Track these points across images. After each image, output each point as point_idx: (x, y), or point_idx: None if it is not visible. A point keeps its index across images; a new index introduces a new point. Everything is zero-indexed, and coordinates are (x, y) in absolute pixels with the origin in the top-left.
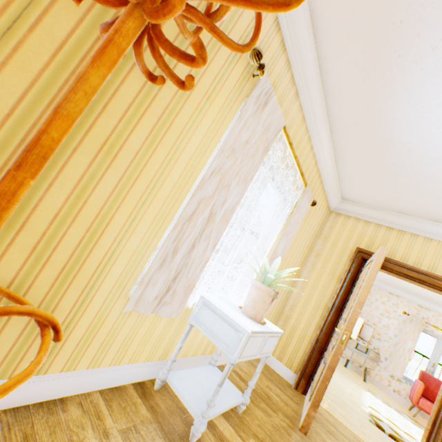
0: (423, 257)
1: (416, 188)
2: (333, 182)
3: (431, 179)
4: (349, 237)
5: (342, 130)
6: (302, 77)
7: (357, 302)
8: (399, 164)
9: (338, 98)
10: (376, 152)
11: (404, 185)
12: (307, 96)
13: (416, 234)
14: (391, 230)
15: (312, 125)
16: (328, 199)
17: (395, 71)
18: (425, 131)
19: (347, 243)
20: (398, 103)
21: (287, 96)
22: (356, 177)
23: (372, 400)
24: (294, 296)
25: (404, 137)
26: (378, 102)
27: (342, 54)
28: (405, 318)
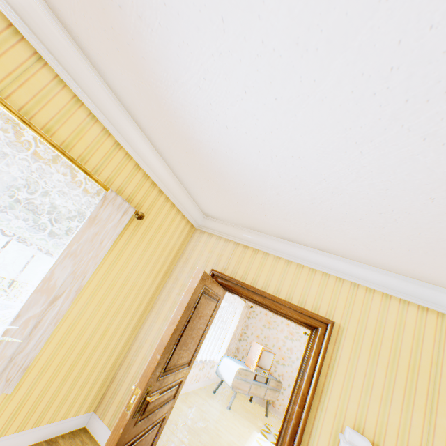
0: (272, 278)
1: (248, 200)
2: (183, 194)
3: (252, 189)
4: (209, 258)
5: (149, 126)
6: (36, 32)
7: (159, 345)
8: (219, 171)
9: (115, 77)
10: (193, 156)
11: (238, 197)
12: (65, 66)
13: (268, 253)
14: (248, 249)
15: (100, 112)
16: (185, 215)
17: (133, 33)
18: (211, 126)
19: (206, 265)
20: (166, 84)
21: (8, 52)
22: (198, 187)
23: (258, 445)
24: (143, 334)
25: (201, 135)
26: (150, 83)
27: (70, 3)
28: (306, 338)
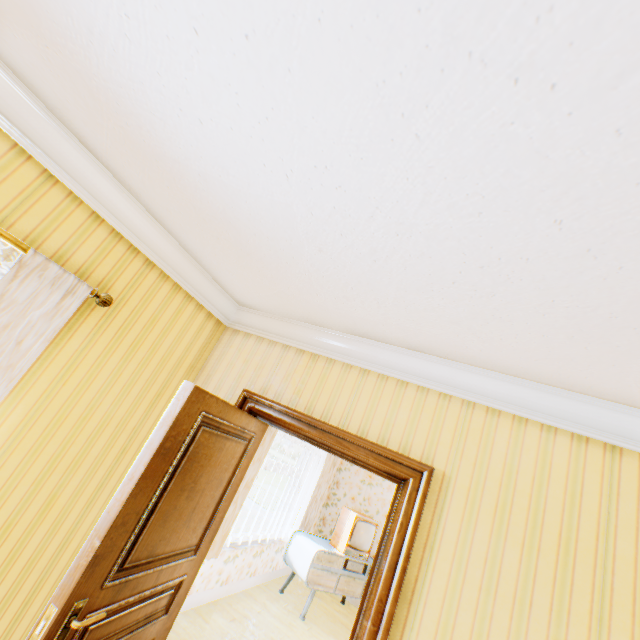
0: (338, 399)
1: (284, 268)
2: (192, 268)
3: (282, 245)
4: (242, 372)
5: (99, 142)
6: None
7: (101, 521)
8: (225, 217)
9: (9, 45)
10: (180, 193)
11: (269, 264)
12: None
13: (334, 359)
14: (303, 354)
15: (1, 114)
16: (202, 303)
17: None
18: (178, 124)
19: (238, 383)
20: (81, 44)
21: None
22: (211, 255)
23: None
24: None
25: (173, 146)
26: (59, 47)
27: None
28: None
